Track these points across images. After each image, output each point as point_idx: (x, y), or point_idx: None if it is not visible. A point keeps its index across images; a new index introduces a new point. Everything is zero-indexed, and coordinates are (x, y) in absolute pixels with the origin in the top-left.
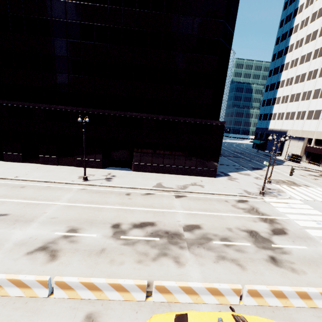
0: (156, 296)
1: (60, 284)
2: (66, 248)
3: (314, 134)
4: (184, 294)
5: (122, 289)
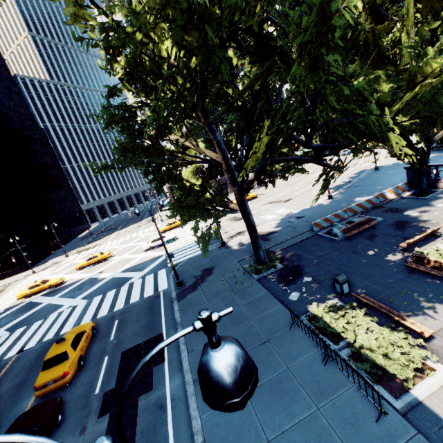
0: None
1: None
2: None
3: None
4: None
5: None
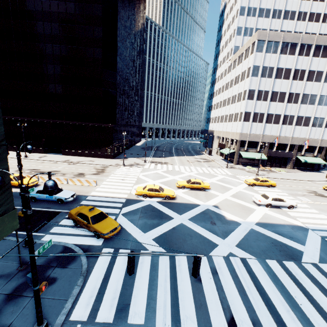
0: None
1: None
2: None
3: (221, 133)
4: None
5: None
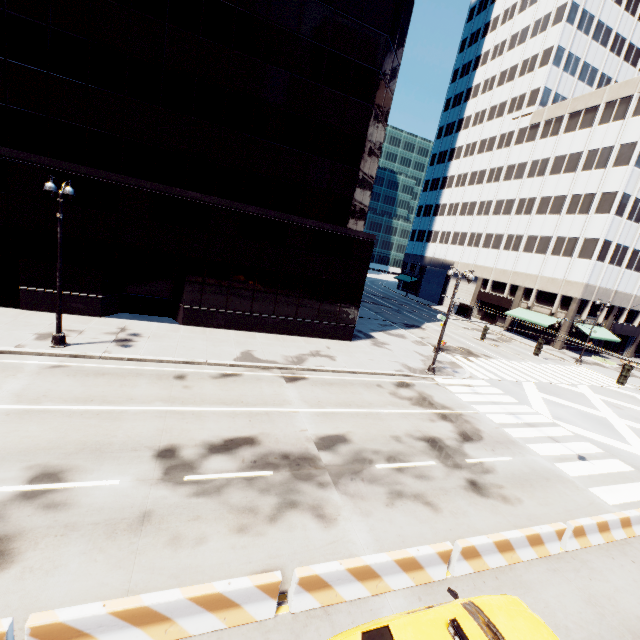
0: (298, 601)
1: (46, 631)
2: (37, 526)
3: (491, 272)
4: (354, 583)
5: (222, 603)
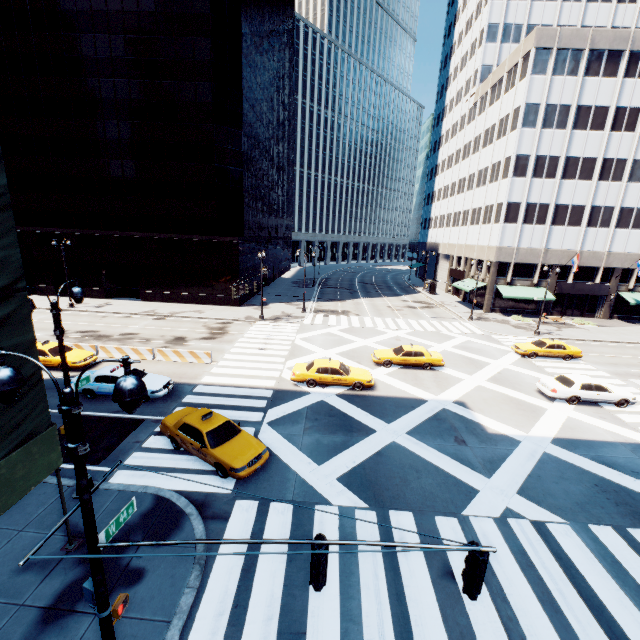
0: None
1: None
2: None
3: (455, 248)
4: None
5: None
